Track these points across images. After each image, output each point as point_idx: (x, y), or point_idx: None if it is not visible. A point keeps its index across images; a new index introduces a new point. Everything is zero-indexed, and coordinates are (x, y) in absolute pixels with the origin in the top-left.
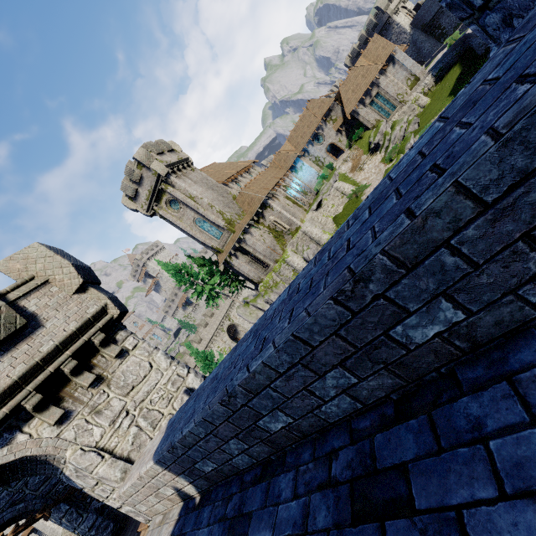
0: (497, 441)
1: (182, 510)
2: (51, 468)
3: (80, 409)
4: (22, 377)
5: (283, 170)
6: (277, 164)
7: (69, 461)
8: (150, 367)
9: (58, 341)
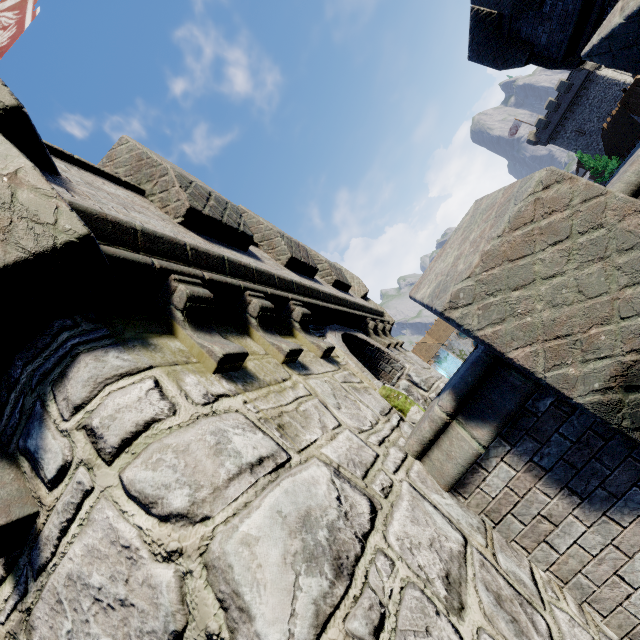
0: None
1: None
2: None
3: (396, 353)
4: (362, 306)
5: (425, 359)
6: (417, 353)
7: (407, 373)
8: (428, 366)
9: (370, 306)
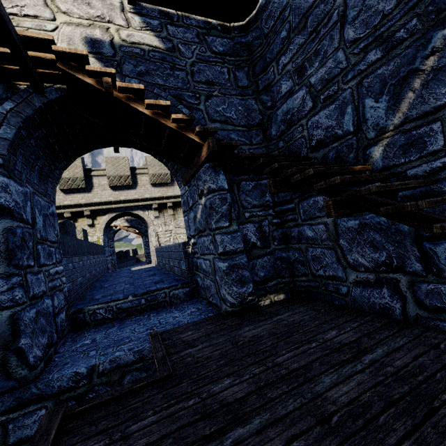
0: (158, 277)
1: (153, 266)
2: (147, 226)
3: (163, 219)
4: (158, 197)
5: None
6: None
7: (150, 229)
8: None
9: (173, 194)
